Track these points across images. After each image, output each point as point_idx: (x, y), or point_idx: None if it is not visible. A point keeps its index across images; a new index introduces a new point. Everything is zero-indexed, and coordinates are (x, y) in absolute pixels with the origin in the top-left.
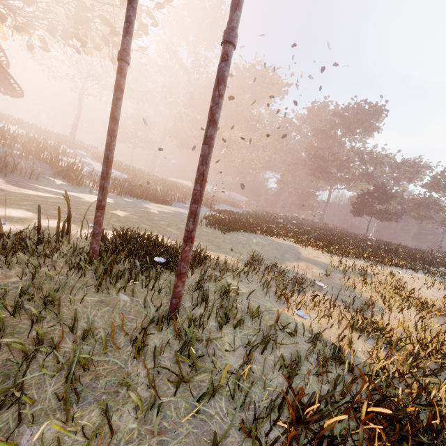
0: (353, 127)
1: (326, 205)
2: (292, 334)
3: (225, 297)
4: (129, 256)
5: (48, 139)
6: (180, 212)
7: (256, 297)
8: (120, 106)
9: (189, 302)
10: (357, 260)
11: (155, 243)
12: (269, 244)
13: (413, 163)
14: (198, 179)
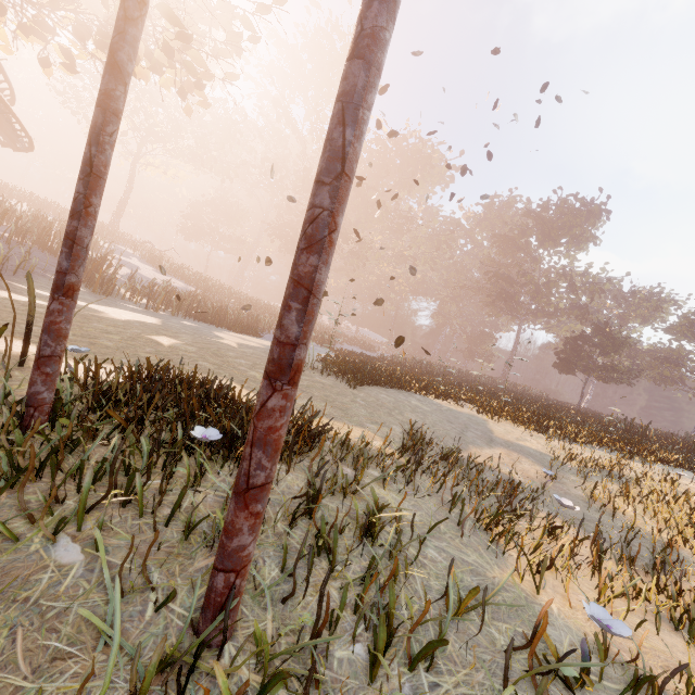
0: (556, 234)
1: (512, 353)
2: (579, 684)
3: (371, 541)
4: (133, 421)
5: None
6: None
7: (441, 537)
8: (136, 42)
9: (273, 564)
10: (593, 449)
11: (210, 394)
12: (434, 411)
13: (649, 294)
14: (325, 171)
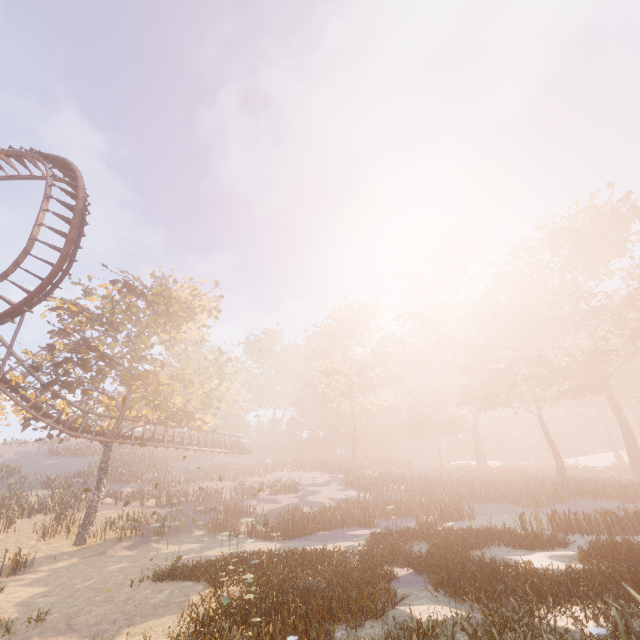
0: None
1: None
2: None
3: None
4: None
5: (280, 479)
6: (233, 553)
7: None
8: None
9: None
10: None
11: None
12: (152, 603)
13: None
14: None
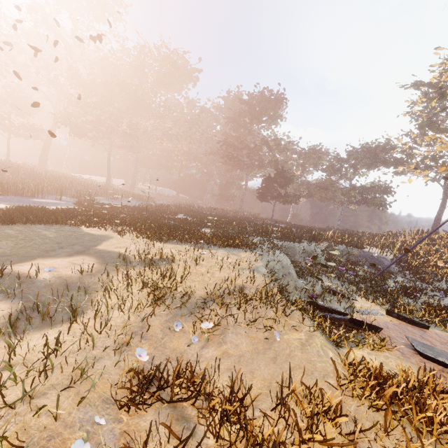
0: (259, 114)
1: (244, 193)
2: None
3: None
4: None
5: None
6: None
7: None
8: None
9: None
10: (184, 245)
11: None
12: (57, 236)
13: (316, 150)
14: None
